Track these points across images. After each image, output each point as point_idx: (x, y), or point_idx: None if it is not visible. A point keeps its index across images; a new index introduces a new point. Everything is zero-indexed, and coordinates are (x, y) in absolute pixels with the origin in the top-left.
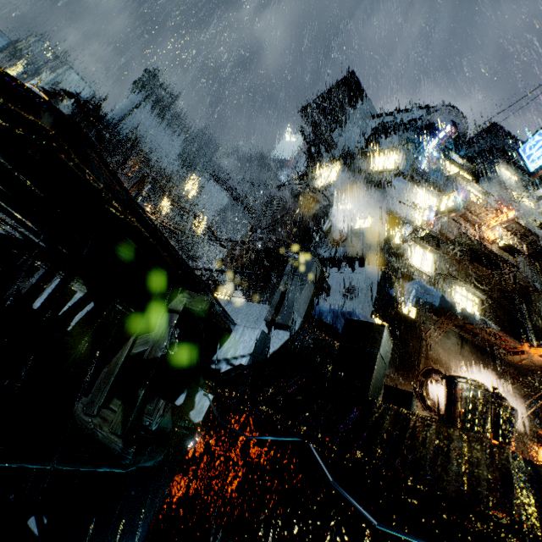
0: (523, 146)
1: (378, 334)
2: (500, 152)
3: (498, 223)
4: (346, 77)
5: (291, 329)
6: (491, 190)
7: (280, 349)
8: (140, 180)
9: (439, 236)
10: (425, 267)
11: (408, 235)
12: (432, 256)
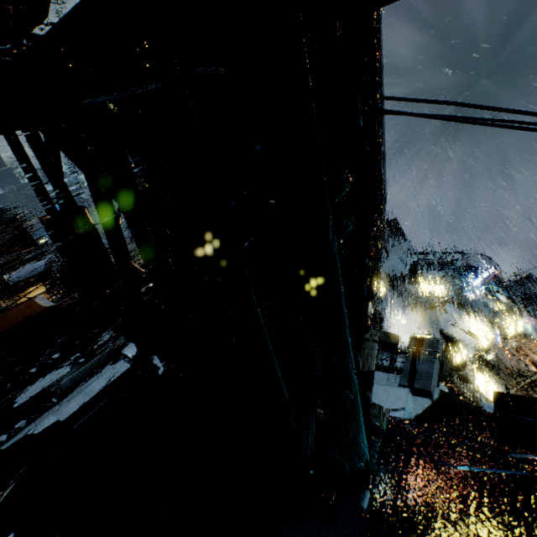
0: None
1: None
2: None
3: None
4: (389, 221)
5: (430, 396)
6: None
7: (424, 413)
8: None
9: (500, 366)
10: (491, 395)
11: (473, 355)
12: (496, 385)
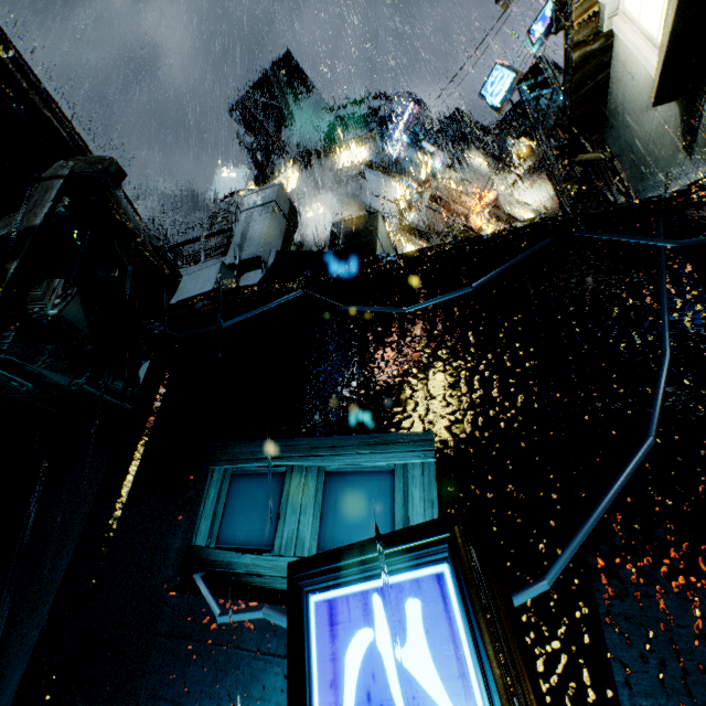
0: (485, 86)
1: (373, 222)
2: (468, 137)
3: (482, 206)
4: (282, 59)
5: (265, 264)
6: (469, 179)
7: None
8: None
9: (429, 231)
10: None
11: (395, 224)
12: None
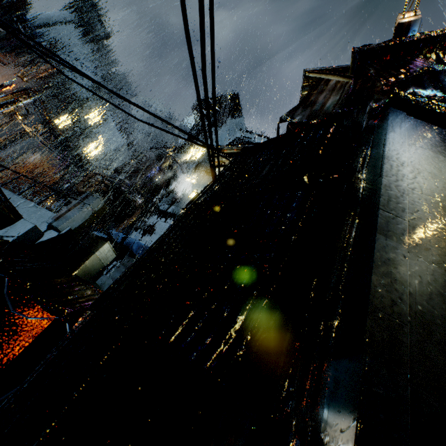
0: None
1: (101, 245)
2: None
3: None
4: (233, 95)
5: (61, 231)
6: None
7: (46, 241)
8: (23, 91)
9: None
10: None
11: None
12: None
